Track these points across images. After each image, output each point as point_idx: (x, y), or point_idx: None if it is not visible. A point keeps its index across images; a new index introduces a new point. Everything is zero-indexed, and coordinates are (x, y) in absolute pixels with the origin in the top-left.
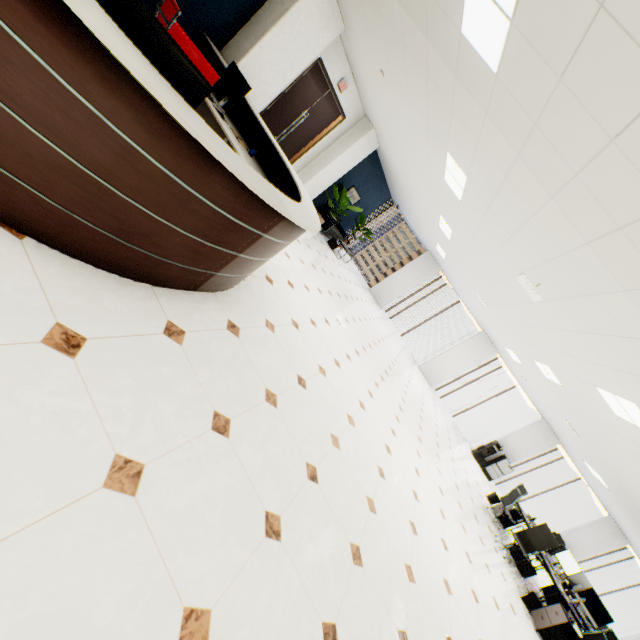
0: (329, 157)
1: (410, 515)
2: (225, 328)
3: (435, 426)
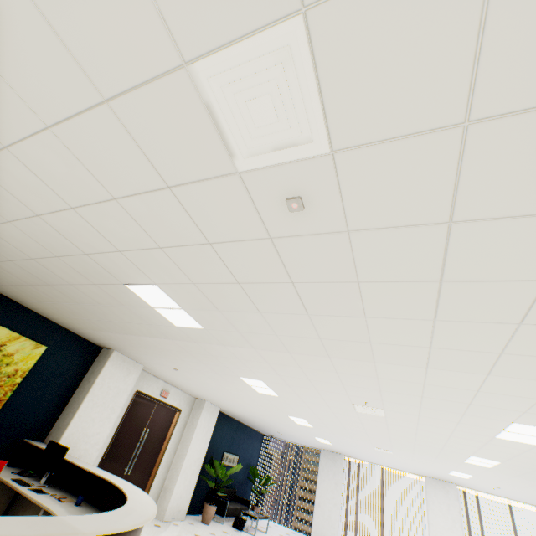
0: (185, 445)
1: None
2: None
3: None
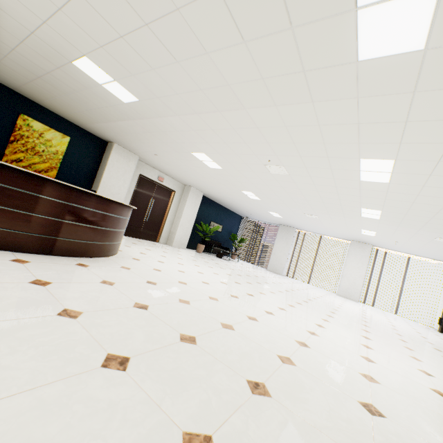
0: (180, 212)
1: (298, 339)
2: (74, 264)
3: (362, 315)
